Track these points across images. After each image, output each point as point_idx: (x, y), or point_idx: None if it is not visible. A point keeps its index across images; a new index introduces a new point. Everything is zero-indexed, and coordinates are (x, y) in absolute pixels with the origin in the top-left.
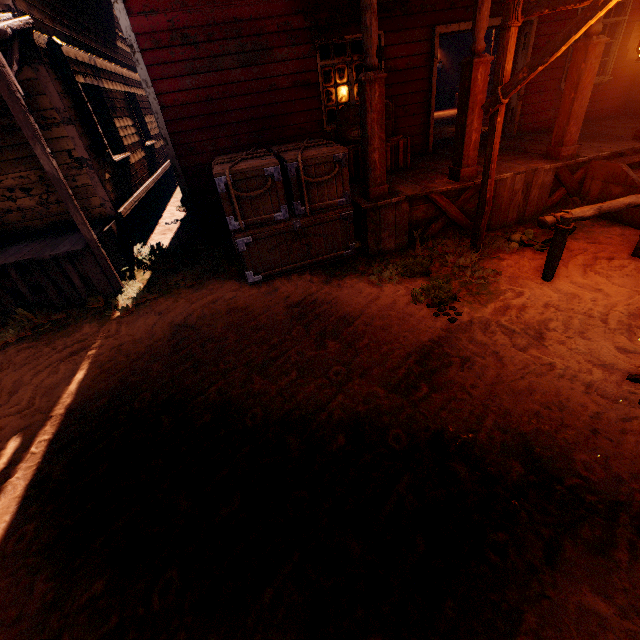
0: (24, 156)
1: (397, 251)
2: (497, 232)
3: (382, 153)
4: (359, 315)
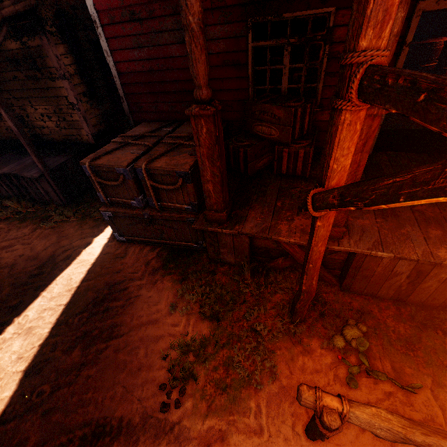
0: (45, 96)
1: (237, 266)
2: (354, 300)
3: (217, 185)
4: (125, 333)
